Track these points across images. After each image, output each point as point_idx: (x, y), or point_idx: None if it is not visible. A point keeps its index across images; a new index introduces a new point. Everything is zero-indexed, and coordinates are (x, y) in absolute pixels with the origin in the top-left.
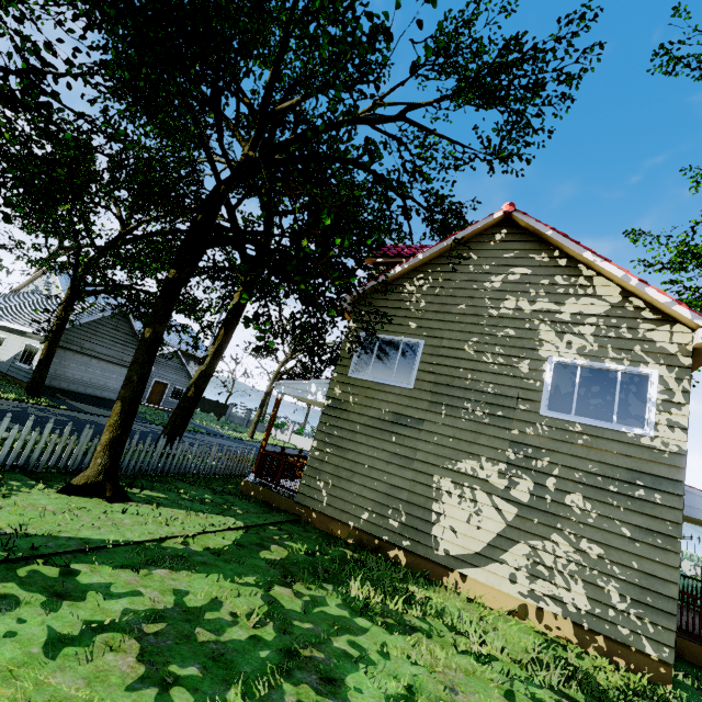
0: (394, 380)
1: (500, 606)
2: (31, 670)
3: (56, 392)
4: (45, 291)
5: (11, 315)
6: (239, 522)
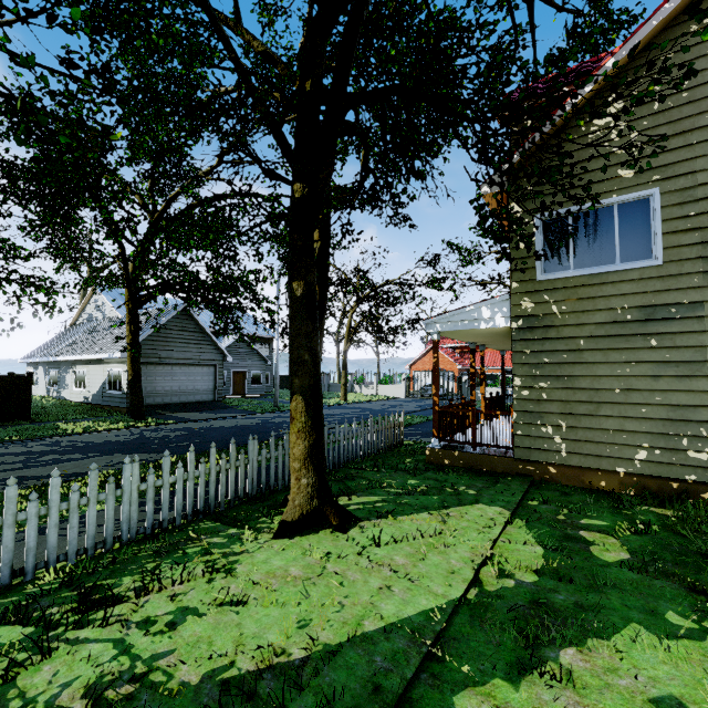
0: (620, 262)
1: None
2: None
3: (155, 409)
4: (99, 315)
5: (81, 347)
6: (497, 509)
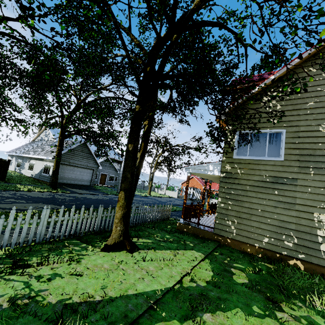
0: (267, 156)
1: None
2: None
3: (62, 185)
4: (46, 138)
5: (34, 152)
6: (200, 253)
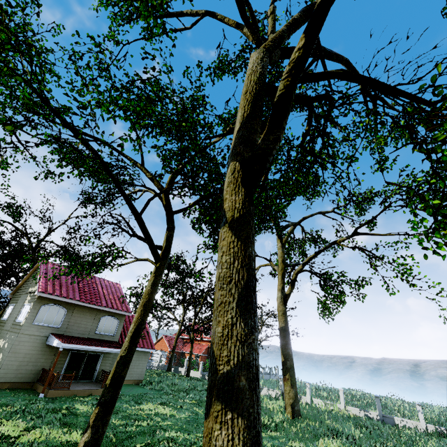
0: (6, 318)
1: None
2: None
3: None
4: None
5: None
6: None
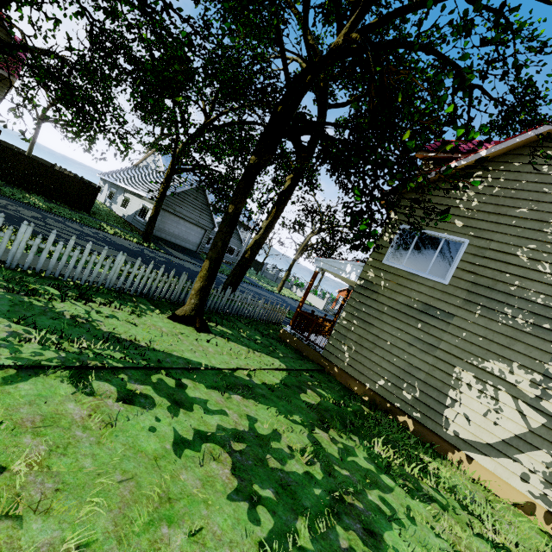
0: (428, 273)
1: (504, 495)
2: (167, 463)
3: (158, 240)
4: (153, 166)
5: (134, 183)
6: (282, 364)
